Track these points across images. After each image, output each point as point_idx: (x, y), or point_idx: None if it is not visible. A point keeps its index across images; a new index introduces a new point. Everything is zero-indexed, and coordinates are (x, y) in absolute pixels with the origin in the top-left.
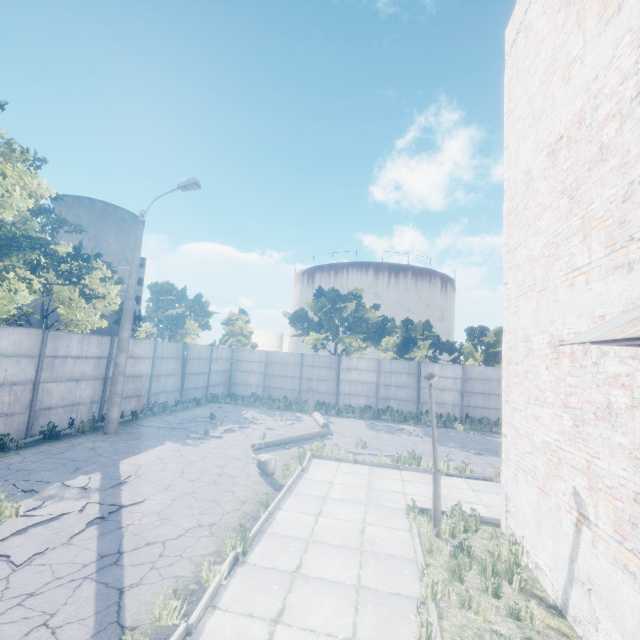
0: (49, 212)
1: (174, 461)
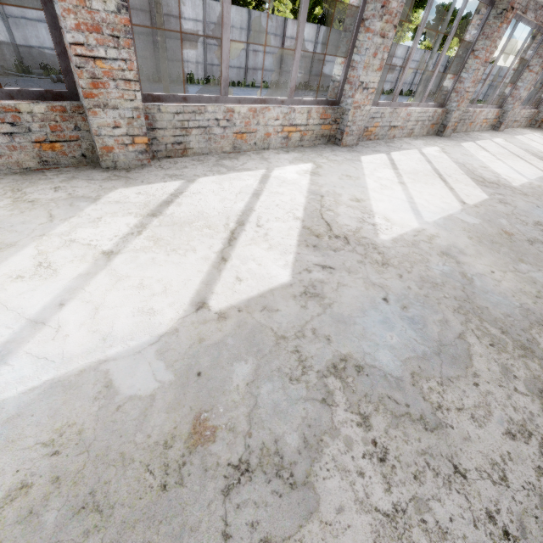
0: None
1: None
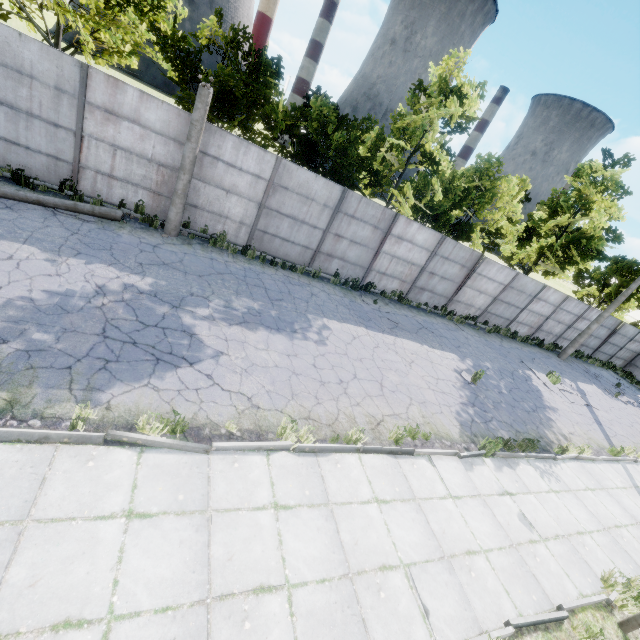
0: (612, 230)
1: (603, 400)
